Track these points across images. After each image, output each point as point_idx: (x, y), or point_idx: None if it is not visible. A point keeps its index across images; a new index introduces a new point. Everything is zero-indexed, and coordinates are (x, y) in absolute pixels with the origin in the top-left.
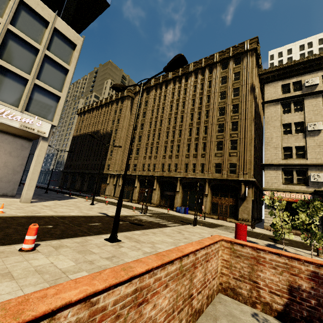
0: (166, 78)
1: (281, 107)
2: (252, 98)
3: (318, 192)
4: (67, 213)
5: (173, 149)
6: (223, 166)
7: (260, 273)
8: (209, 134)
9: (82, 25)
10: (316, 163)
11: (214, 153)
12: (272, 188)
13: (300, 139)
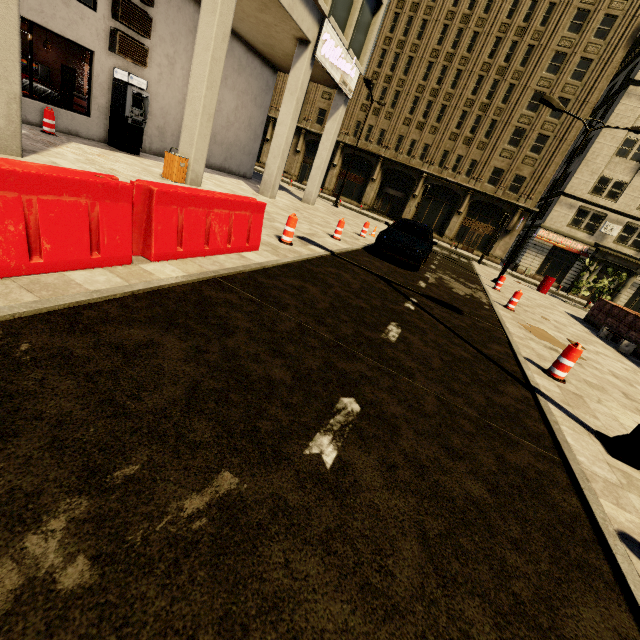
0: None
1: None
2: (621, 60)
3: (600, 246)
4: None
5: (431, 111)
6: (505, 177)
7: None
8: (510, 106)
9: None
10: (622, 211)
11: (502, 149)
12: (552, 228)
13: (630, 170)
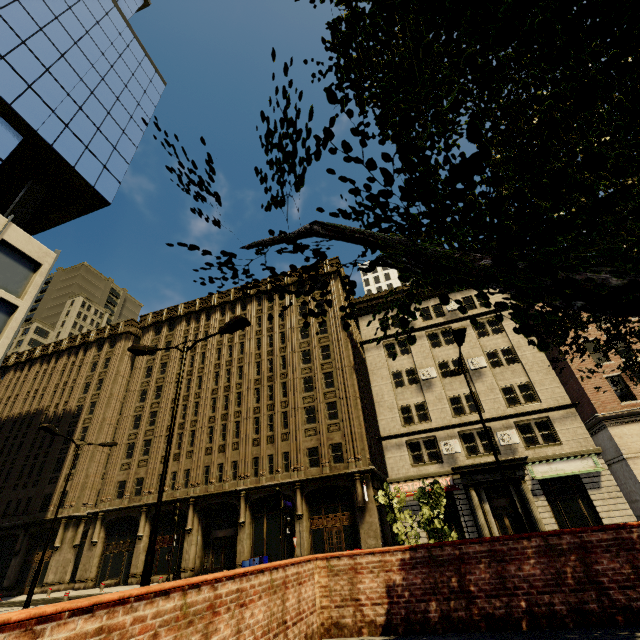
0: (207, 304)
1: (384, 349)
2: (346, 336)
3: (455, 469)
4: None
5: (227, 431)
6: (321, 452)
7: (360, 585)
8: (291, 396)
9: (47, 222)
10: (443, 425)
11: (304, 430)
12: (400, 477)
13: (416, 392)
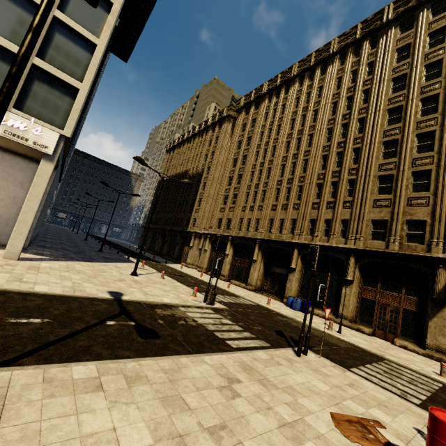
0: (287, 77)
1: None
2: None
3: None
4: (33, 285)
5: (290, 193)
6: (391, 226)
7: None
8: (362, 163)
9: None
10: None
11: (372, 200)
12: None
13: None
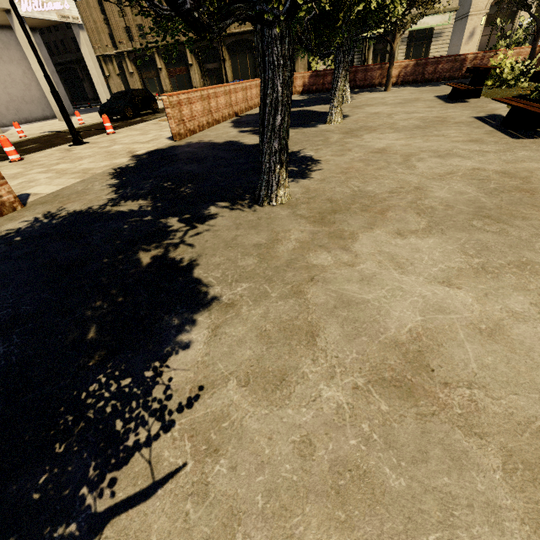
0: None
1: None
2: None
3: None
4: None
5: None
6: None
7: (296, 83)
8: None
9: None
10: None
11: None
12: None
13: None
